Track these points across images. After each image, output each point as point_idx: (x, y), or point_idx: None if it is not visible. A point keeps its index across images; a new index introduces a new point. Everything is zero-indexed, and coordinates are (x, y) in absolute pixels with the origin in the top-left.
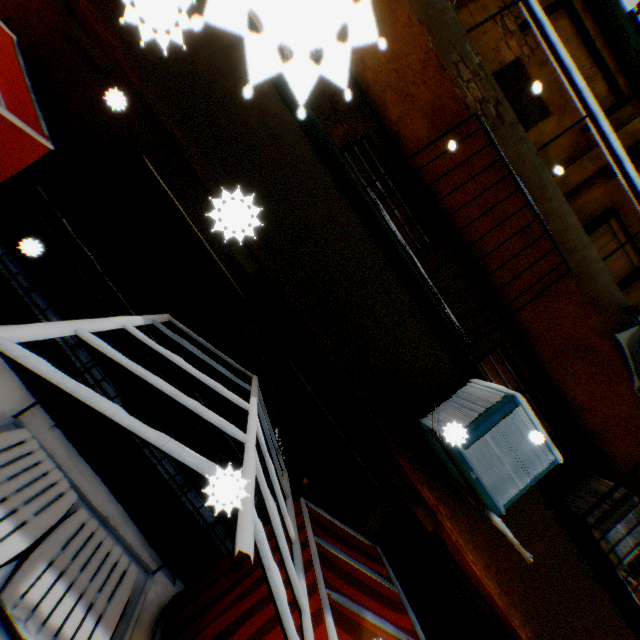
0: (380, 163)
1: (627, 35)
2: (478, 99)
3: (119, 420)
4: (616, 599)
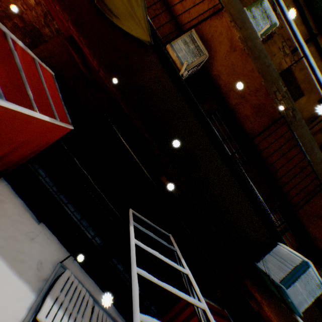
0: (223, 122)
1: None
2: (284, 108)
3: None
4: None
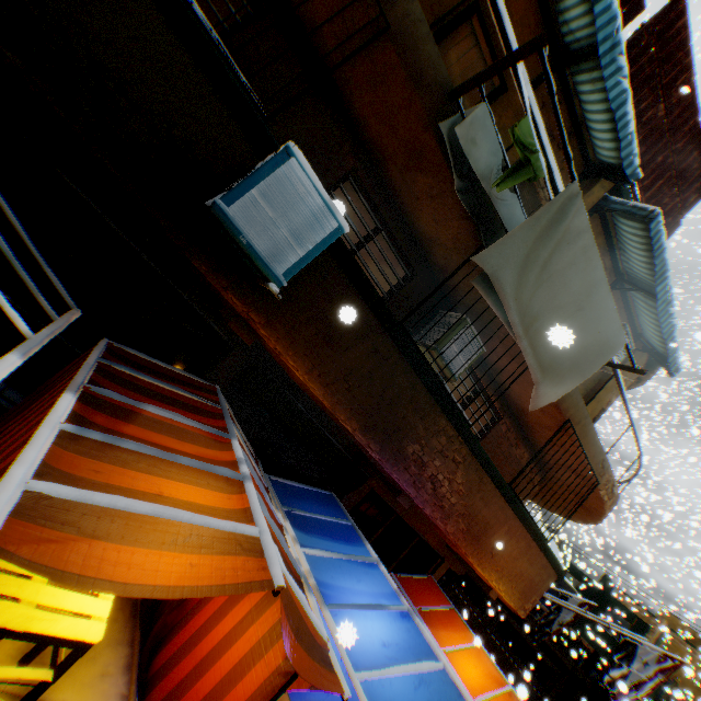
0: None
1: None
2: None
3: None
4: (432, 391)
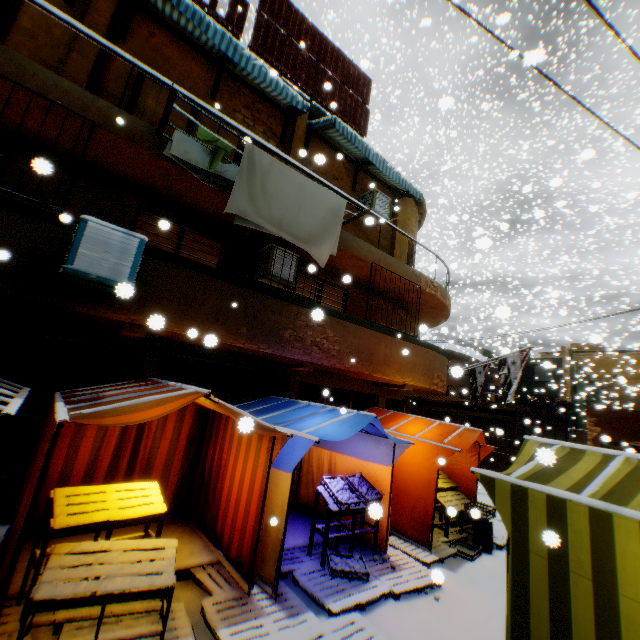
0: None
1: None
2: None
3: None
4: (274, 295)
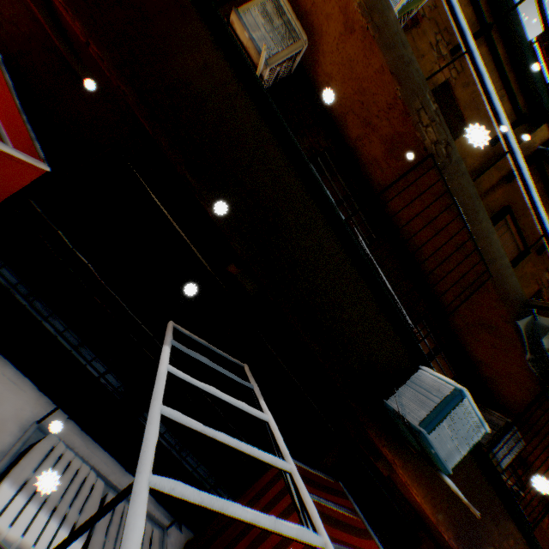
0: (338, 171)
1: (529, 65)
2: (433, 140)
3: (244, 518)
4: (504, 502)
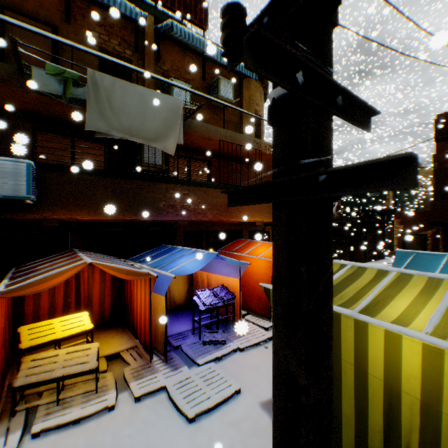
0: None
1: None
2: None
3: None
4: (146, 180)
